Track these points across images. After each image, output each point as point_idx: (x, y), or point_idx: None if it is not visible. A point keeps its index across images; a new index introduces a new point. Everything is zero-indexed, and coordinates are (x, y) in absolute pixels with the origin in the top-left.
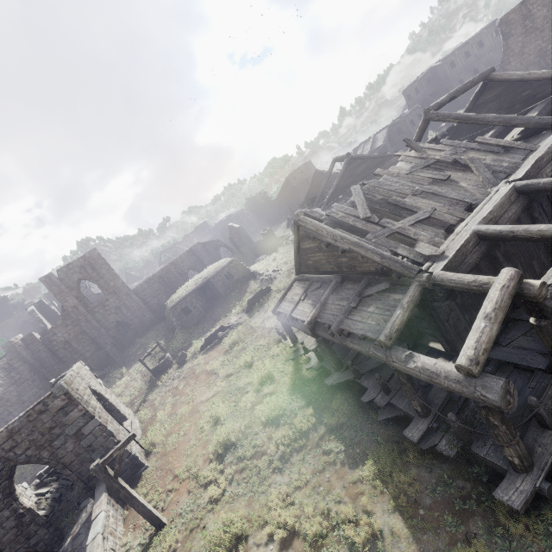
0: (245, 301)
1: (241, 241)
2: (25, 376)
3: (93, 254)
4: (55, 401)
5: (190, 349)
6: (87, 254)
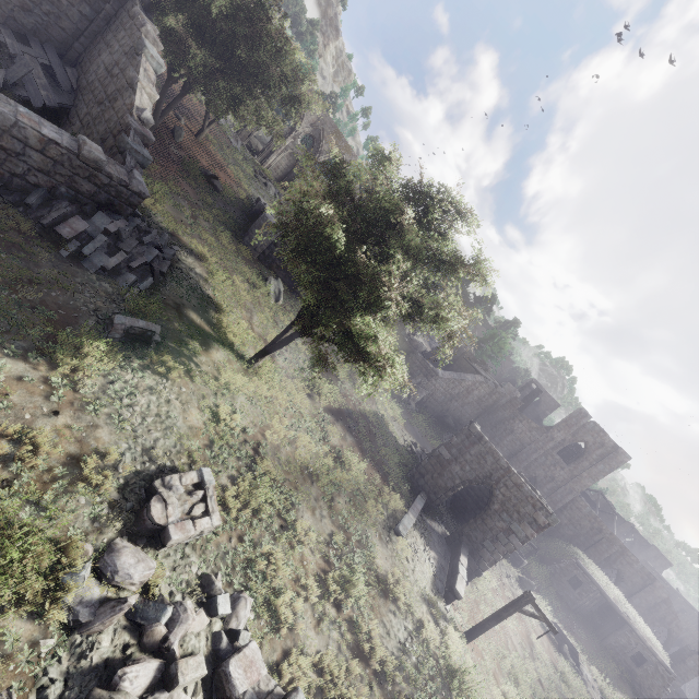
0: (614, 694)
1: (688, 671)
2: (483, 403)
3: (622, 456)
4: (543, 516)
5: (534, 592)
6: (622, 450)
